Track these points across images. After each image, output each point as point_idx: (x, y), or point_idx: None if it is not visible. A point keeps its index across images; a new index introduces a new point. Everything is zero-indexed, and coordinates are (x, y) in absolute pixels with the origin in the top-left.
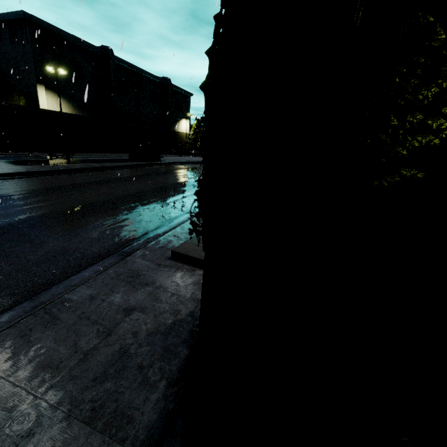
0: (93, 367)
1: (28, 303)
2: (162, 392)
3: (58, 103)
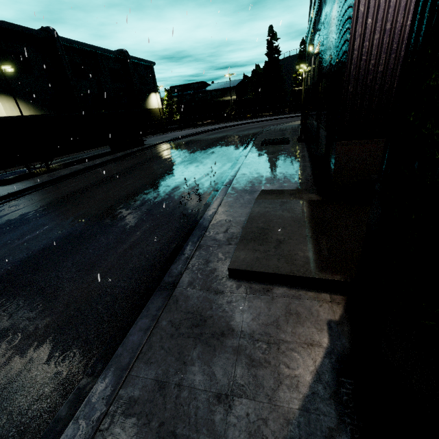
0: None
1: (72, 428)
2: None
3: (16, 106)
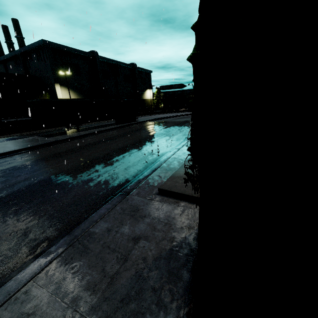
0: (118, 289)
1: (67, 237)
2: (175, 313)
3: (68, 93)
